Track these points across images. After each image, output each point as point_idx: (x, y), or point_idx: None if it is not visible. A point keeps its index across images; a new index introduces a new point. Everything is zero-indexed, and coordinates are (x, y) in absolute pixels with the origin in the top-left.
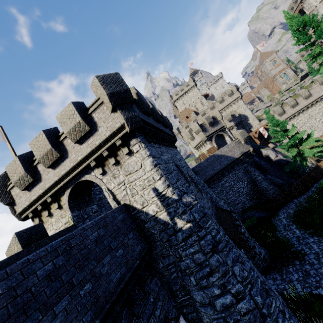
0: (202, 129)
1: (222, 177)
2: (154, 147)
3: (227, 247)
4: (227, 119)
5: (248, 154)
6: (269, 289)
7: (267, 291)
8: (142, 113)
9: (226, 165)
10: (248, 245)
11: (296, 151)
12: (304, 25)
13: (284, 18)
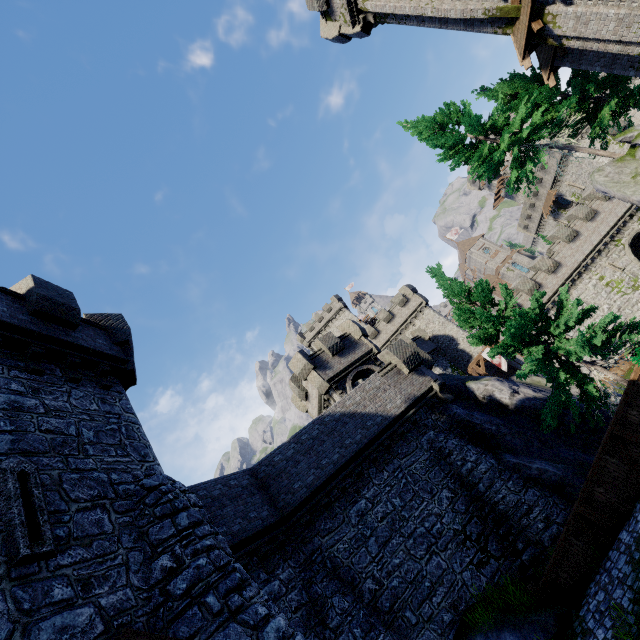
0: (315, 365)
1: (360, 485)
2: None
3: None
4: None
5: (430, 399)
6: None
7: None
8: None
9: (363, 443)
10: None
11: (539, 351)
12: (441, 125)
13: (406, 130)
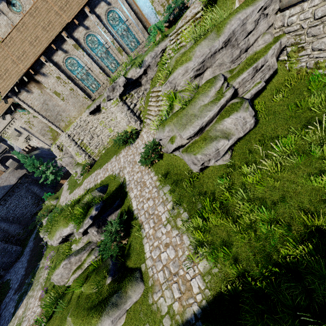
0: None
1: (6, 202)
2: None
3: None
4: None
5: (25, 176)
6: None
7: None
8: None
9: (4, 194)
10: None
11: (43, 178)
12: None
13: None
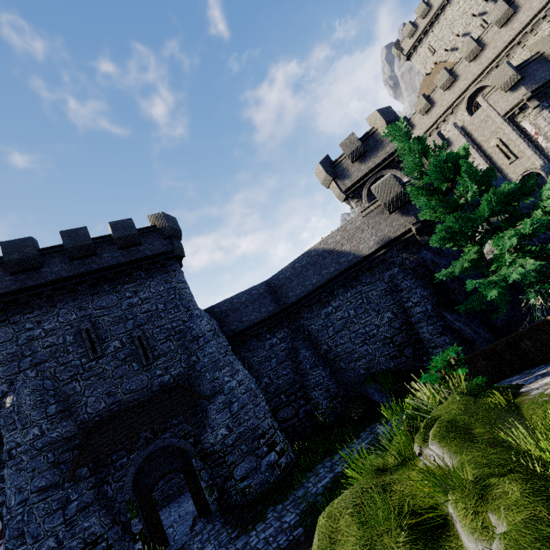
0: (334, 176)
1: (330, 298)
2: (15, 323)
3: (17, 466)
4: (501, 86)
5: (404, 241)
6: (30, 533)
7: (24, 534)
8: (13, 275)
9: (334, 275)
10: (223, 457)
11: (466, 261)
12: None
13: None
